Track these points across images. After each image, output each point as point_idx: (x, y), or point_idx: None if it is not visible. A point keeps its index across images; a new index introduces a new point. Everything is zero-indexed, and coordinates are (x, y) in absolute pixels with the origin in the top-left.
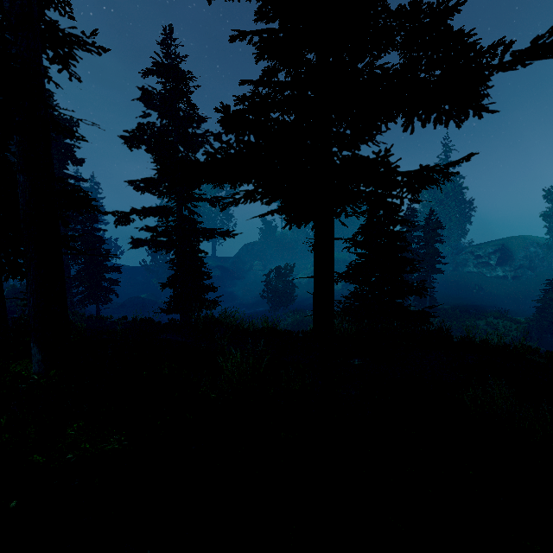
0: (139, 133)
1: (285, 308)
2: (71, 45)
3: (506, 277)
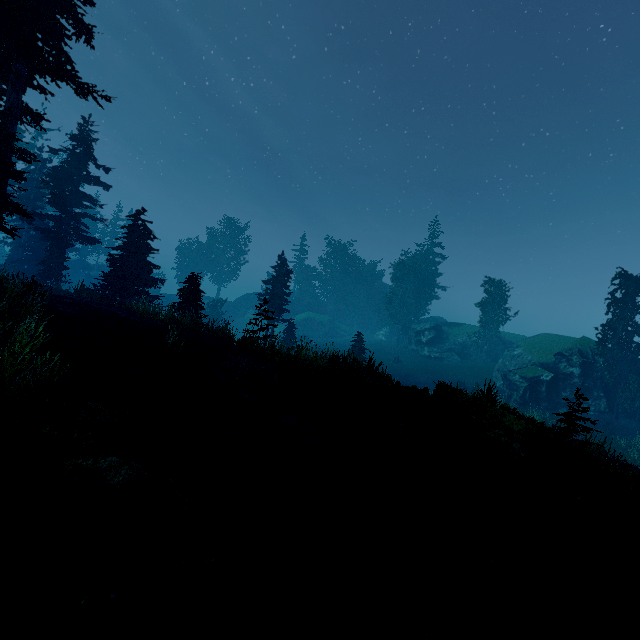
0: (58, 172)
1: None
2: None
3: (431, 357)
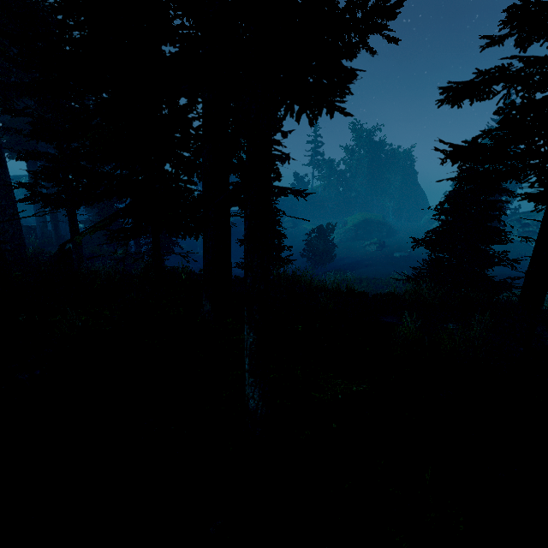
0: None
1: (324, 267)
2: None
3: None
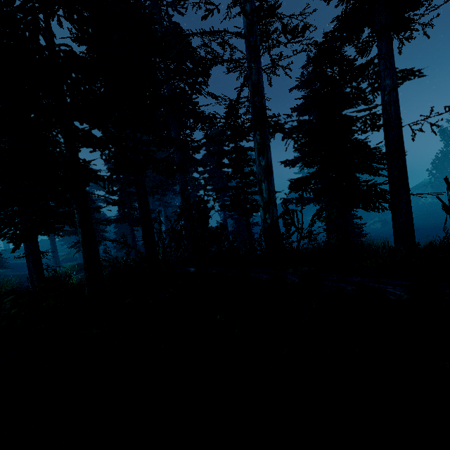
0: (293, 128)
1: None
2: (399, 78)
3: None
